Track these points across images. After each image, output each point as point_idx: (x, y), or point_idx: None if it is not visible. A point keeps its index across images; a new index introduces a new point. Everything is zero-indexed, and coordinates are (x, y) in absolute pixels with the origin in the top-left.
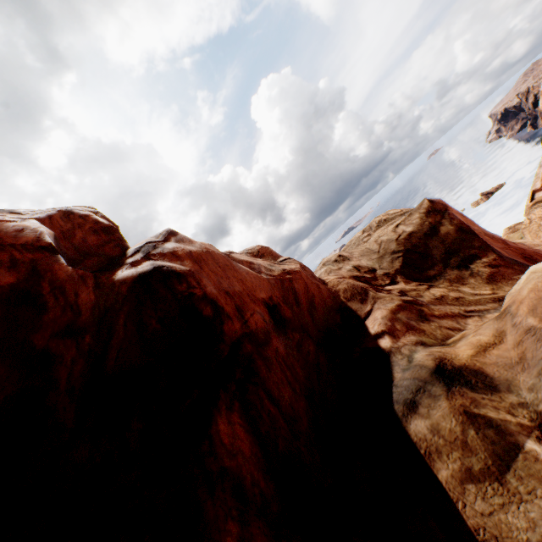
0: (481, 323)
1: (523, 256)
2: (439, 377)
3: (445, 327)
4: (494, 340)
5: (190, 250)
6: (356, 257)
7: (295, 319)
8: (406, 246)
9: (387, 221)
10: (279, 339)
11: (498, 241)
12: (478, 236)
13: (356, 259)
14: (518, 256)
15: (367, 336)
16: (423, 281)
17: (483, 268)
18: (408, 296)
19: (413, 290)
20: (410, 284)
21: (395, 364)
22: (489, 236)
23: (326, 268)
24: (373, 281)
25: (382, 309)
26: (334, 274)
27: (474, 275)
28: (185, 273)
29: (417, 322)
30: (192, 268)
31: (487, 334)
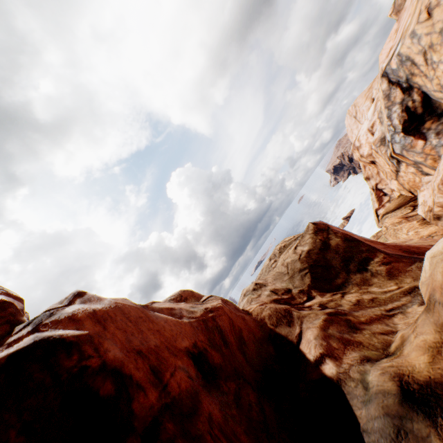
0: (407, 319)
1: (402, 250)
2: (412, 404)
3: (378, 332)
4: (440, 337)
5: (95, 308)
6: (271, 281)
7: (226, 364)
8: (309, 262)
9: (286, 246)
10: (212, 397)
11: (377, 243)
12: (362, 242)
13: (271, 283)
14: (399, 251)
15: (308, 364)
16: (335, 290)
17: (379, 266)
18: (329, 308)
19: (330, 300)
20: (325, 296)
21: (351, 396)
22: (369, 241)
23: (247, 297)
24: (292, 300)
25: (311, 328)
26: (256, 302)
27: (375, 275)
28: (80, 339)
29: (350, 333)
30: (91, 330)
31: (429, 331)
